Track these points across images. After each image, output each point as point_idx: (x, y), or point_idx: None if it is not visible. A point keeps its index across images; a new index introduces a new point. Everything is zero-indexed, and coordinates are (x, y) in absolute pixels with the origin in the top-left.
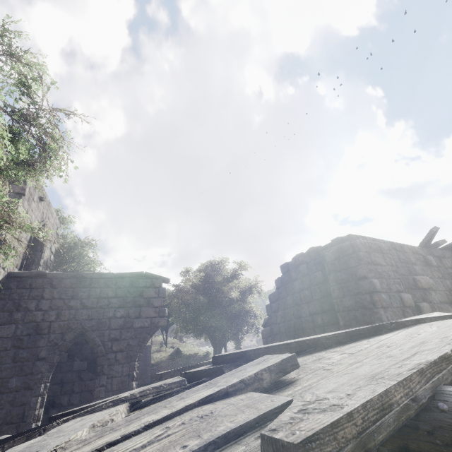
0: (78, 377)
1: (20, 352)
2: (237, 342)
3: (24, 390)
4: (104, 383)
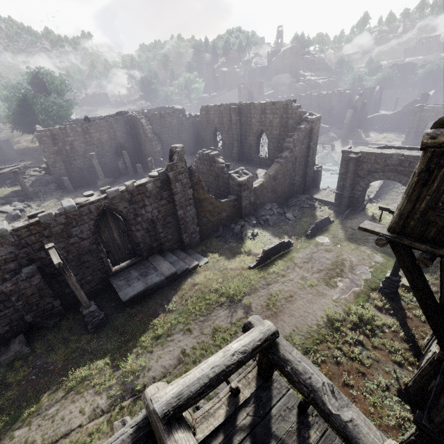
0: None
1: None
2: None
3: None
4: None
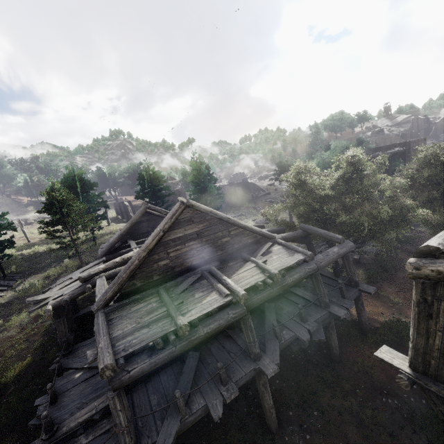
0: None
1: None
2: None
3: None
4: None
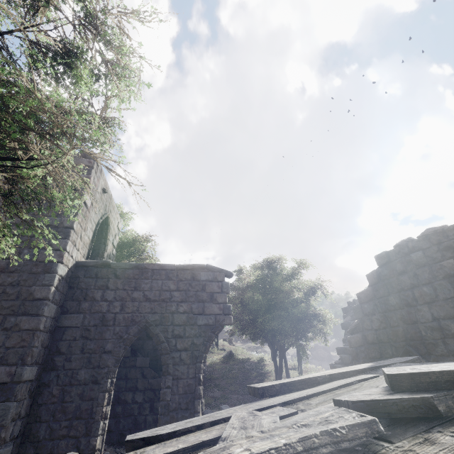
0: (141, 374)
1: (87, 343)
2: (303, 350)
3: (92, 383)
4: (170, 385)
